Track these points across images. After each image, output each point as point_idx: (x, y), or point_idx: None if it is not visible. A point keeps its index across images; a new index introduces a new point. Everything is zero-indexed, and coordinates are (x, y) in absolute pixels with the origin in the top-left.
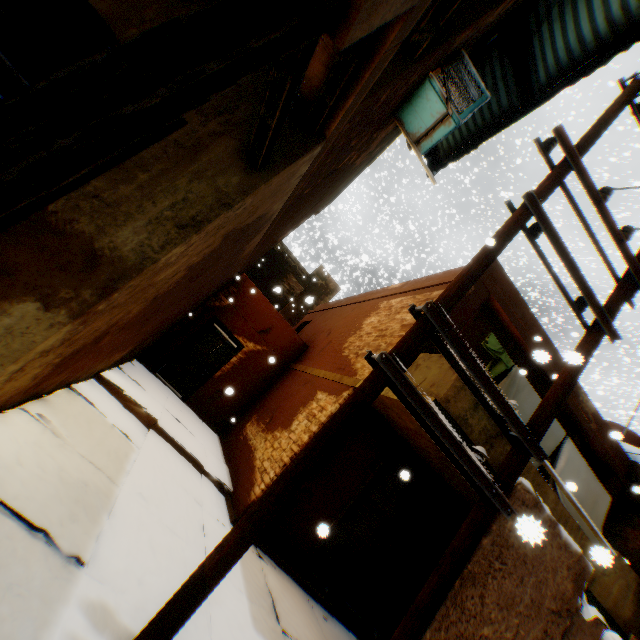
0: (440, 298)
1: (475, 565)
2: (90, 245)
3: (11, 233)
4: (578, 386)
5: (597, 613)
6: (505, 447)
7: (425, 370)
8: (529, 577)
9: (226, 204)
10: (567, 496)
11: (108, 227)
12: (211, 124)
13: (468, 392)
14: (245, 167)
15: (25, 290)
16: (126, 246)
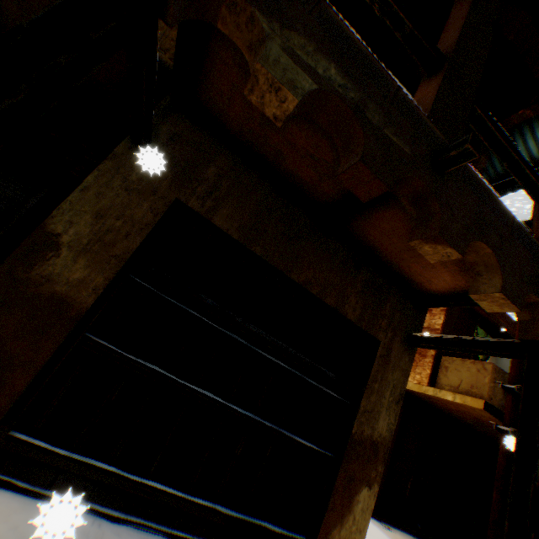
0: (514, 375)
1: None
2: (372, 440)
3: (345, 456)
4: None
5: None
6: None
7: (455, 372)
8: None
9: (408, 375)
10: None
11: (374, 425)
12: (388, 334)
13: (497, 387)
14: (407, 348)
15: (359, 483)
16: (383, 430)
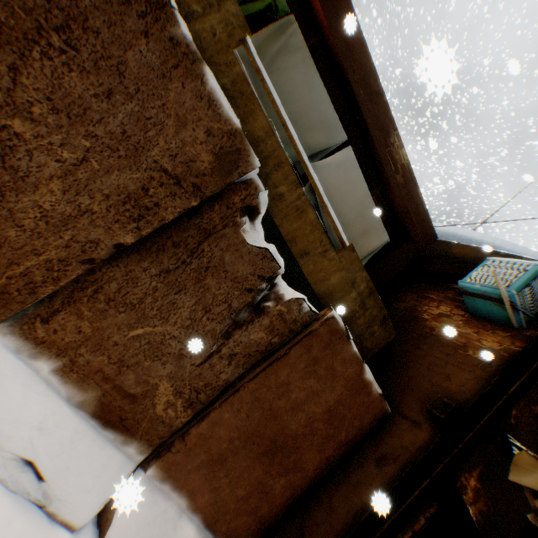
0: None
1: (4, 13)
2: None
3: None
4: (394, 126)
5: (272, 250)
6: (189, 3)
7: None
8: (128, 103)
9: None
10: (292, 142)
11: None
12: None
13: None
14: None
15: None
16: None
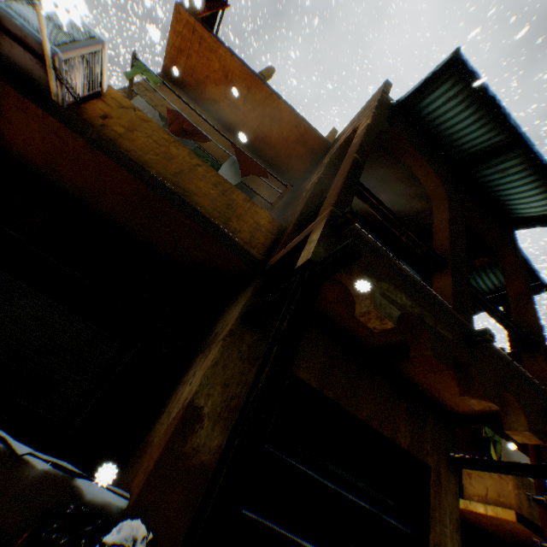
0: (538, 484)
1: None
2: None
3: None
4: None
5: None
6: None
7: (479, 478)
8: None
9: (457, 497)
10: None
11: None
12: (434, 456)
13: (521, 493)
14: (450, 468)
15: None
16: None
